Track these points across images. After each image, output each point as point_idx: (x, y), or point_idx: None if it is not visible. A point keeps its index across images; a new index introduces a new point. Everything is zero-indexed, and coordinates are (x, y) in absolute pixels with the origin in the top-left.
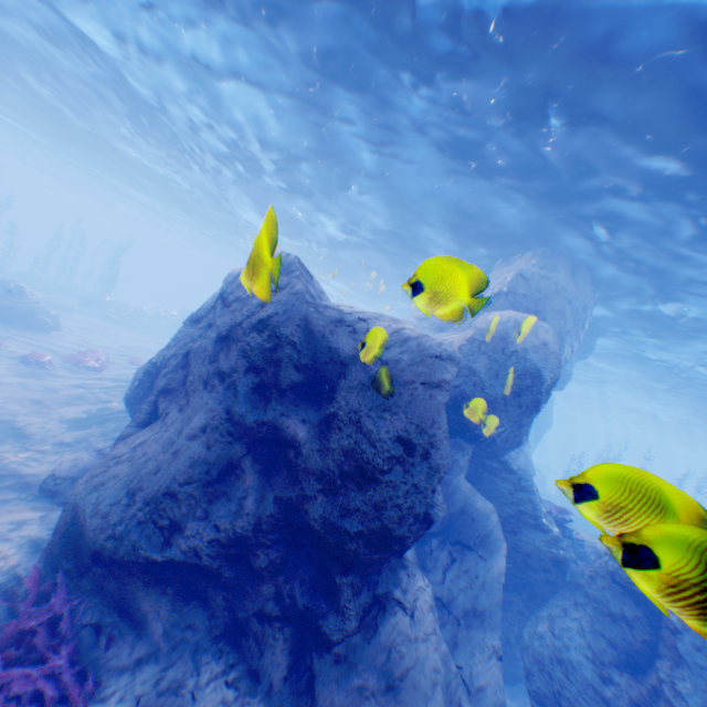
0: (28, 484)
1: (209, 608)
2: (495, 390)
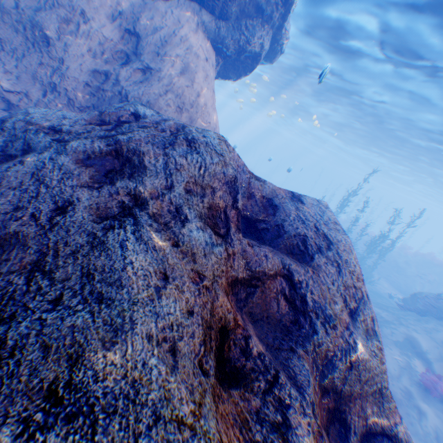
0: None
1: None
2: None
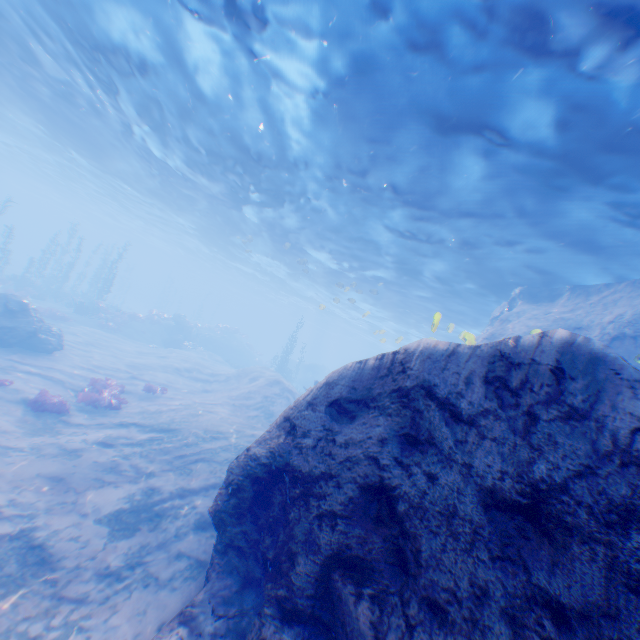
0: None
1: None
2: None
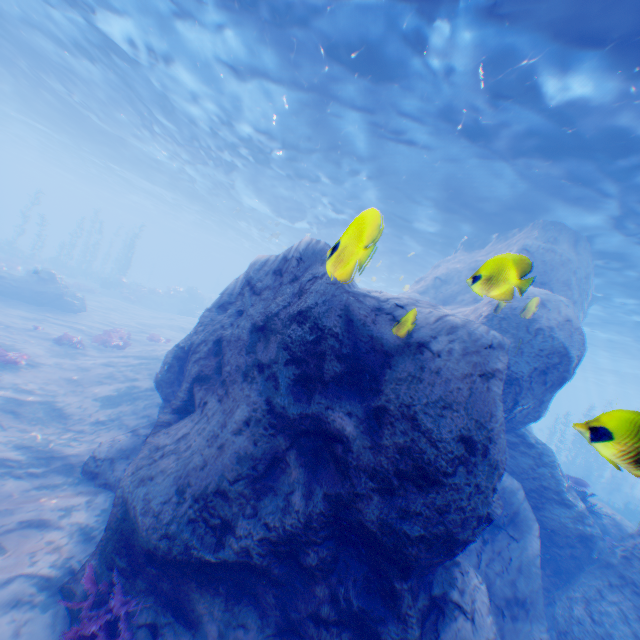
0: (71, 466)
1: (259, 606)
2: (522, 369)
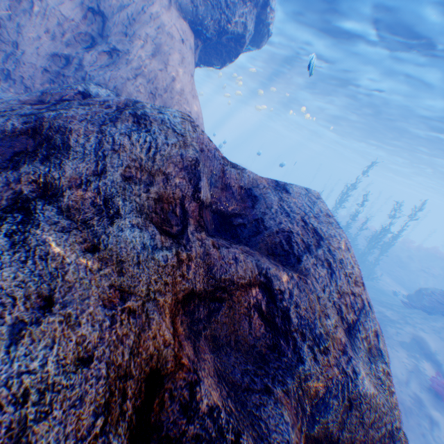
0: None
1: None
2: None
